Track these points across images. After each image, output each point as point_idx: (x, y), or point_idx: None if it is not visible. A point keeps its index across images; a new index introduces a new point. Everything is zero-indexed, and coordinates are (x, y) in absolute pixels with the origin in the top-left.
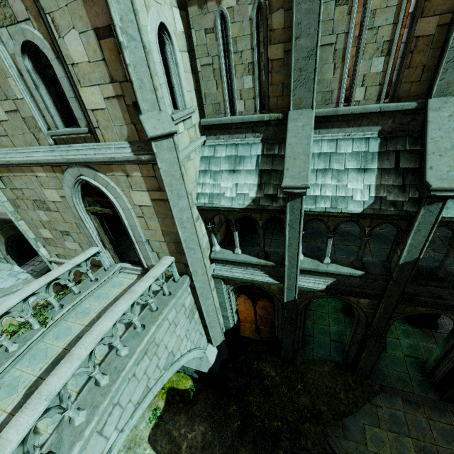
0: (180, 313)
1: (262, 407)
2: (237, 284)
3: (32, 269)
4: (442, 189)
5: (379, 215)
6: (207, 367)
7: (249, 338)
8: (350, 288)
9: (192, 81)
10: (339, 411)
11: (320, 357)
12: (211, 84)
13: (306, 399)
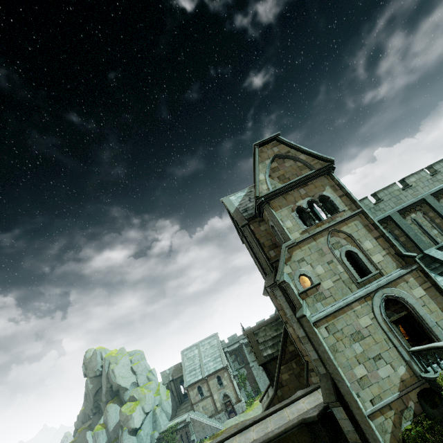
0: None
1: None
2: None
3: None
4: None
5: None
6: None
7: None
8: None
9: None
10: None
11: None
12: None
13: None
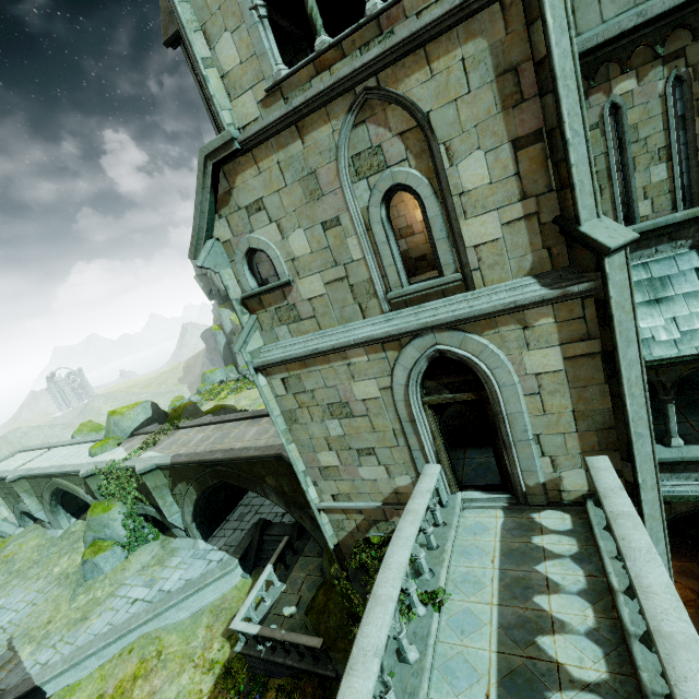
0: None
1: None
2: (676, 513)
3: (225, 542)
4: None
5: None
6: None
7: None
8: None
9: None
10: None
11: None
12: None
13: None
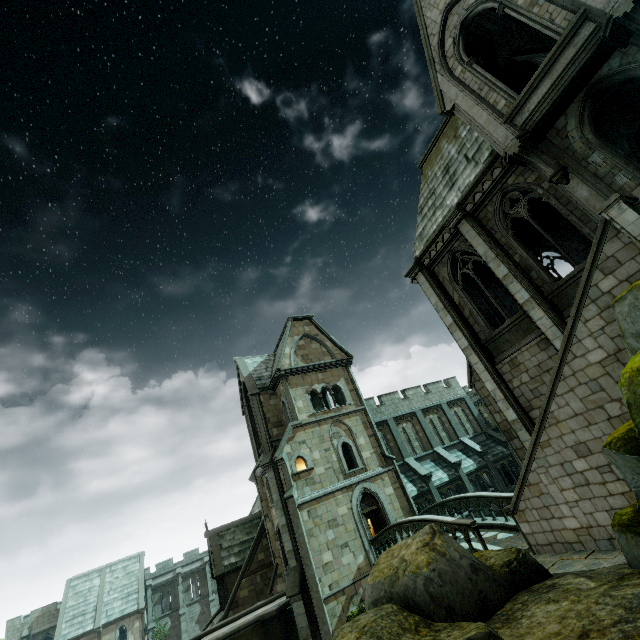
0: None
1: None
2: None
3: None
4: (457, 461)
5: (453, 479)
6: None
7: None
8: None
9: None
10: None
11: None
12: None
13: None
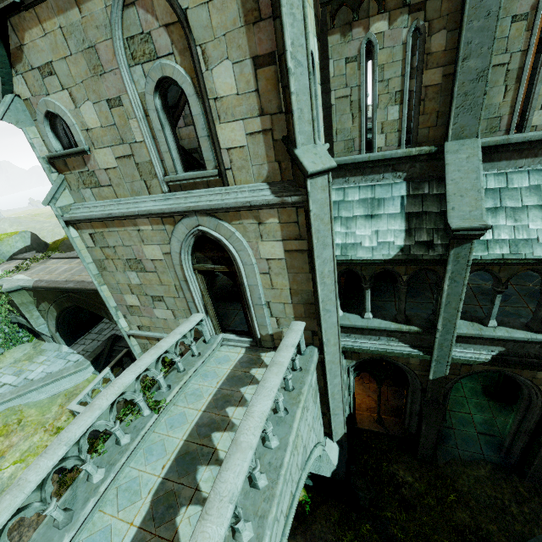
0: (309, 395)
1: (405, 526)
2: (362, 359)
3: (83, 348)
4: None
5: None
6: (329, 470)
7: (370, 431)
8: (525, 358)
9: (322, 117)
10: (515, 532)
11: (469, 455)
12: (346, 118)
13: (464, 514)
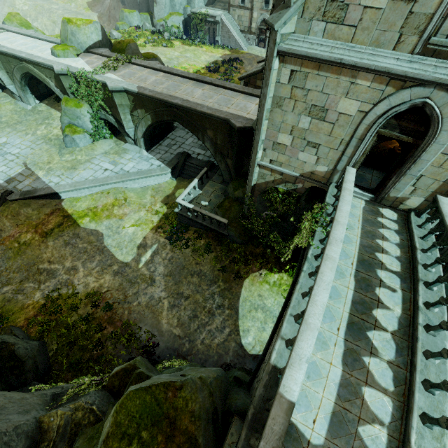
0: None
1: None
2: None
3: (160, 157)
4: None
5: None
6: None
7: None
8: None
9: None
10: None
11: None
12: None
13: None
